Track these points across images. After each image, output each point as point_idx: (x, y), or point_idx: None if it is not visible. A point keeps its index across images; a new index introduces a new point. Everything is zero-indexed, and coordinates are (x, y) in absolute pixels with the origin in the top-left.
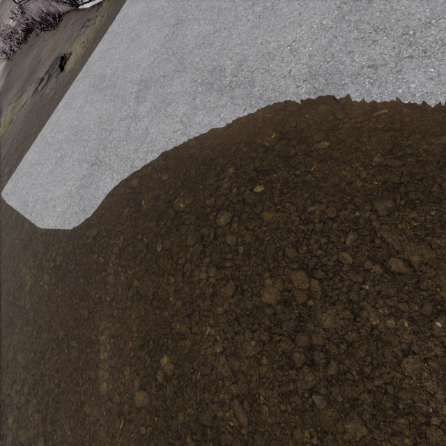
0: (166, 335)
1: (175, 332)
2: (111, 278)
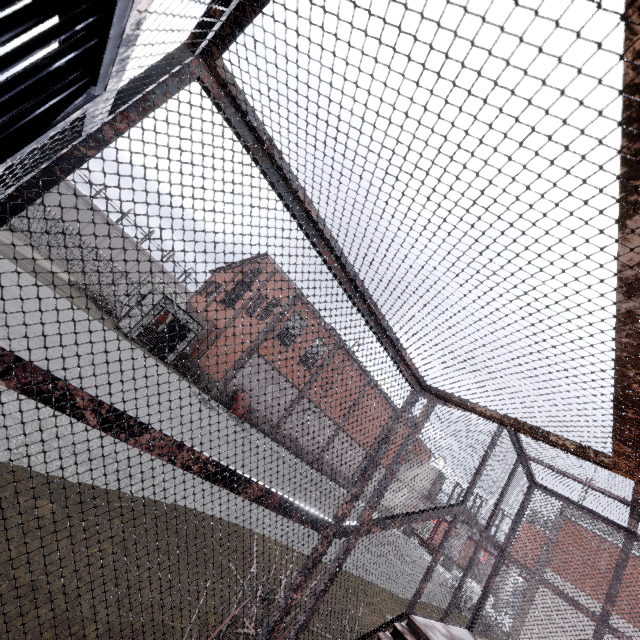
0: None
1: None
2: None
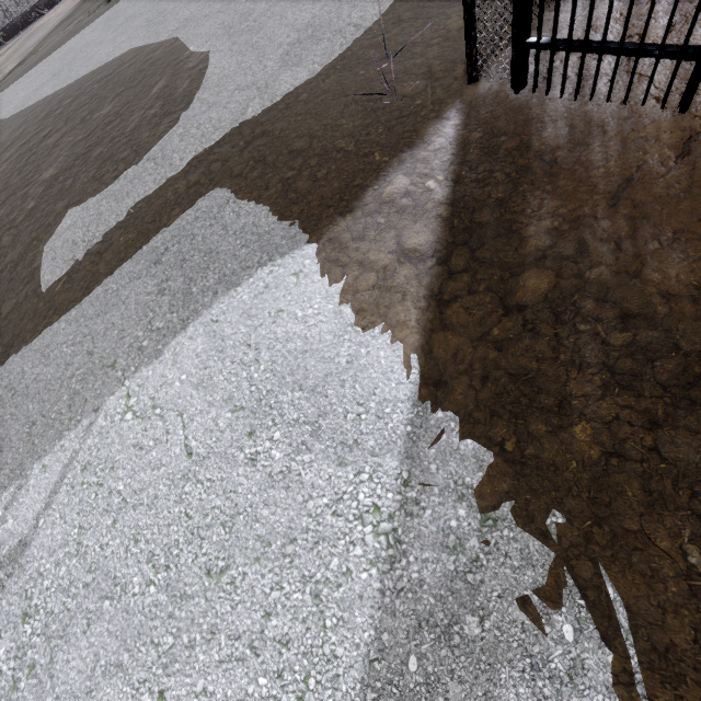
0: None
1: None
2: None
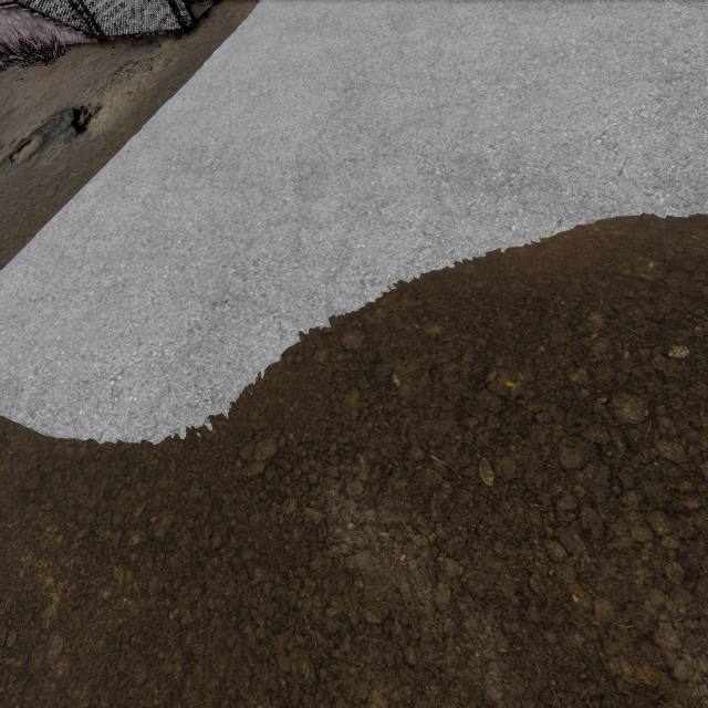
0: (603, 699)
1: (627, 685)
2: (365, 560)
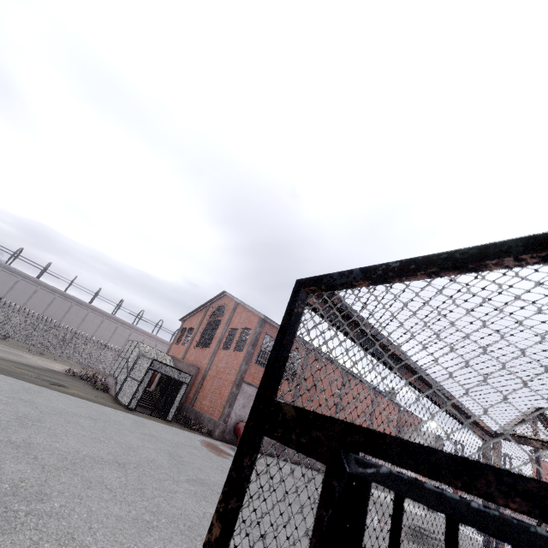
0: None
1: None
2: None
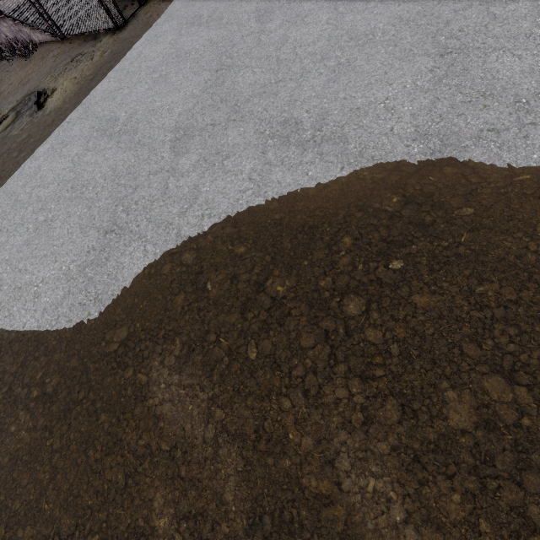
0: (294, 502)
1: (311, 493)
2: (167, 408)
